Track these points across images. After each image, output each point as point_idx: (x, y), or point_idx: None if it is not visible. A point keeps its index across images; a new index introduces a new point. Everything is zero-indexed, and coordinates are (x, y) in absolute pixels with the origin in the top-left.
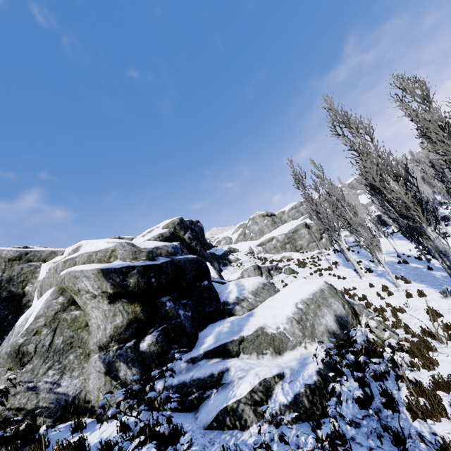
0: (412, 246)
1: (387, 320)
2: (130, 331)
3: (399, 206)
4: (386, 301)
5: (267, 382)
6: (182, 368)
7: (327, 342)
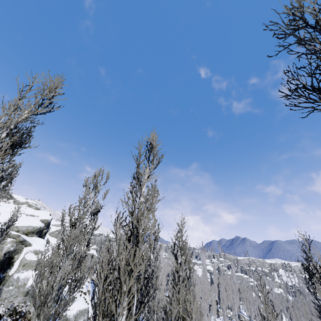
0: None
1: None
2: None
3: None
4: None
5: None
6: None
7: None
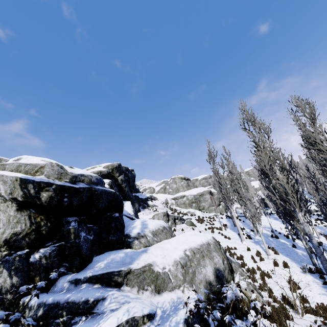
0: (283, 226)
1: (255, 281)
2: (26, 240)
3: (280, 190)
4: (258, 264)
5: (135, 321)
6: (63, 287)
7: (202, 291)
